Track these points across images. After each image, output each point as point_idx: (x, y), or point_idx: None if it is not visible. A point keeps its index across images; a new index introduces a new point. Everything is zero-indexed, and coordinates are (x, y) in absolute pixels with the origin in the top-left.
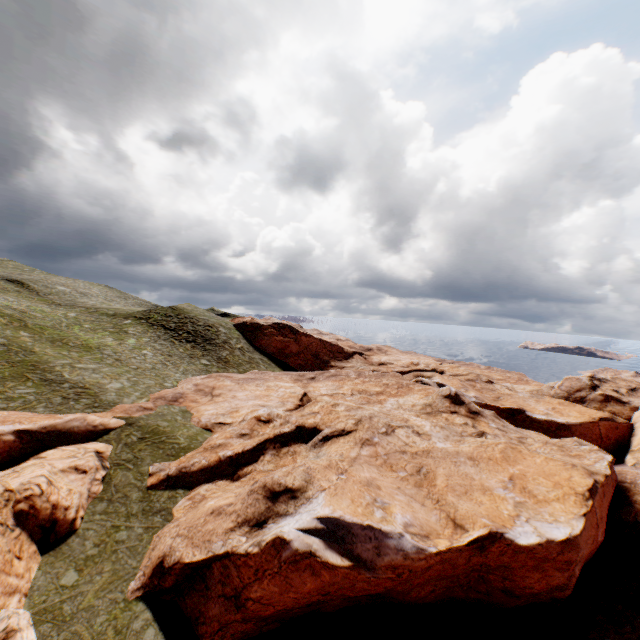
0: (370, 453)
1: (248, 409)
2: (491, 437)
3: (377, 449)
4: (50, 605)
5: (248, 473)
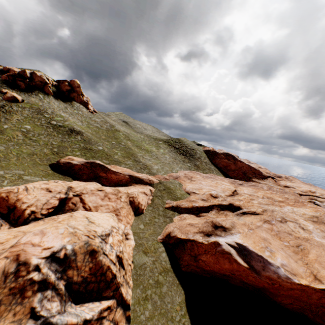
0: (268, 227)
1: (206, 190)
2: None
3: (273, 227)
4: (136, 231)
5: (203, 216)
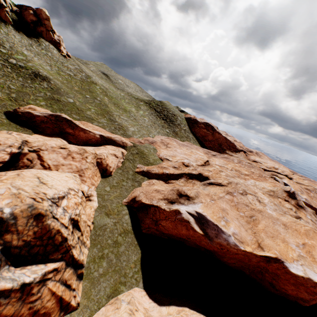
0: (229, 198)
1: (180, 158)
2: (303, 221)
3: (233, 198)
4: (101, 193)
5: (172, 183)
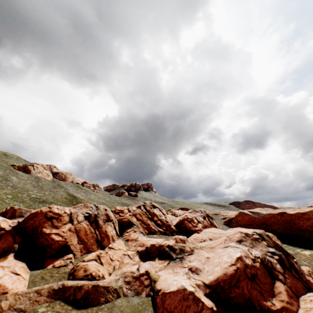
0: (265, 211)
1: None
2: None
3: (267, 211)
4: None
5: None
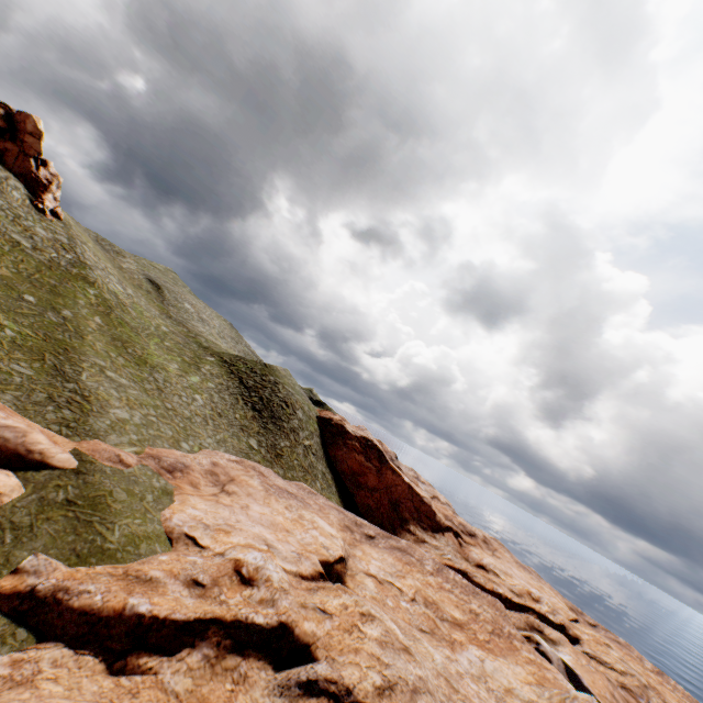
0: None
1: (245, 538)
2: None
3: None
4: None
5: (142, 671)
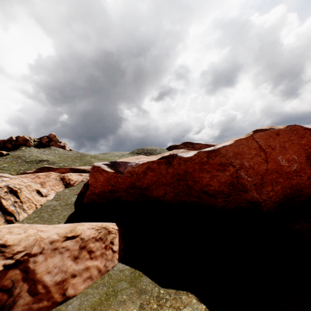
0: None
1: None
2: None
3: None
4: (59, 194)
5: None
